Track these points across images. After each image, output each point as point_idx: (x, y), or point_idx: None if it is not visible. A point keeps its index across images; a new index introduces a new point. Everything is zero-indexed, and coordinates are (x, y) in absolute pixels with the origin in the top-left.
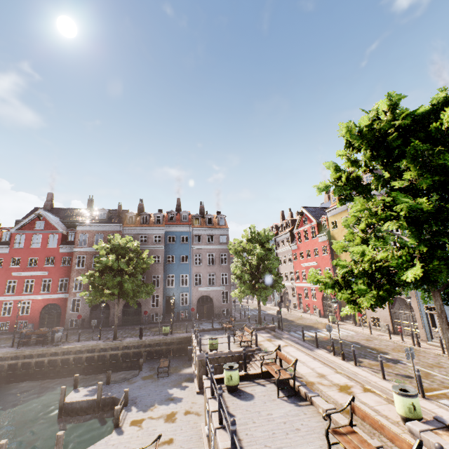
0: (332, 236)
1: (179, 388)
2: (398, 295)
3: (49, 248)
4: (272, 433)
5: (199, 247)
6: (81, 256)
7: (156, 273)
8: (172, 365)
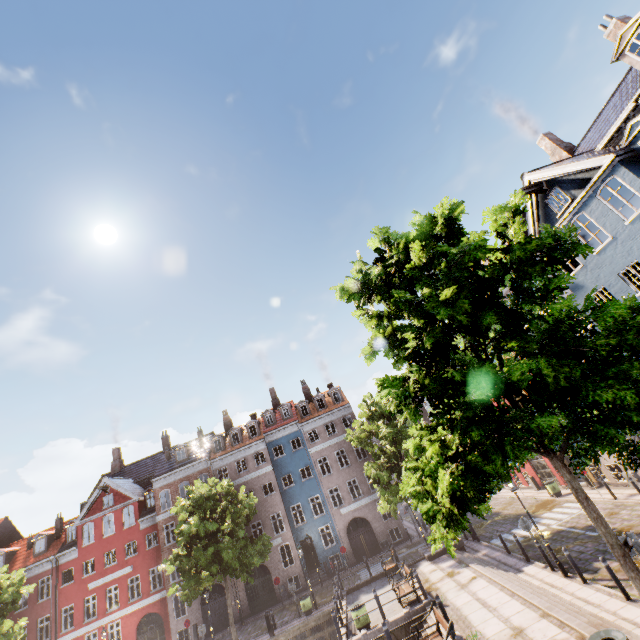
0: None
1: None
2: (492, 493)
3: (126, 528)
4: None
5: (319, 447)
6: (169, 524)
7: (273, 511)
8: None
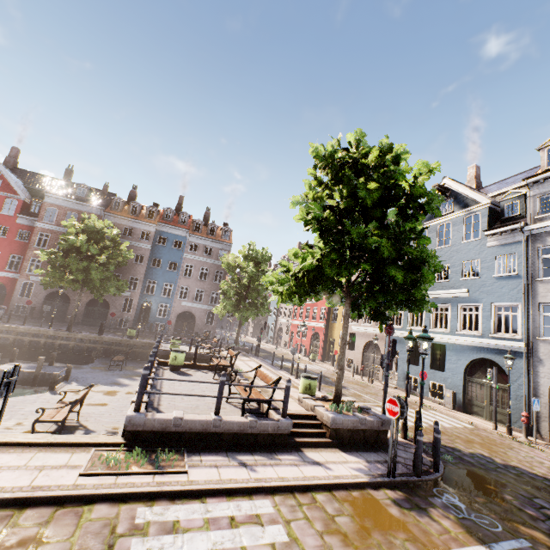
0: None
1: (129, 379)
2: (314, 292)
3: (3, 214)
4: (192, 389)
5: (193, 257)
6: (44, 234)
7: (135, 275)
8: (128, 365)
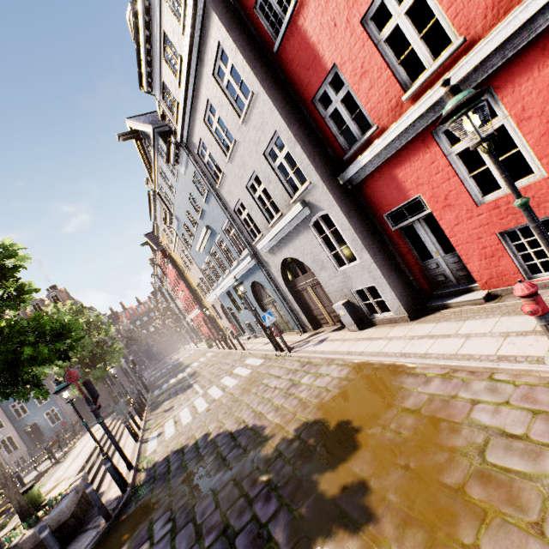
0: (175, 260)
1: None
2: None
3: None
4: None
5: None
6: None
7: None
8: None
